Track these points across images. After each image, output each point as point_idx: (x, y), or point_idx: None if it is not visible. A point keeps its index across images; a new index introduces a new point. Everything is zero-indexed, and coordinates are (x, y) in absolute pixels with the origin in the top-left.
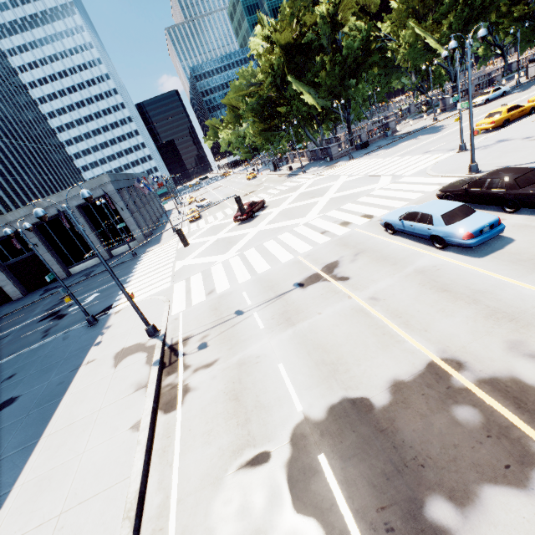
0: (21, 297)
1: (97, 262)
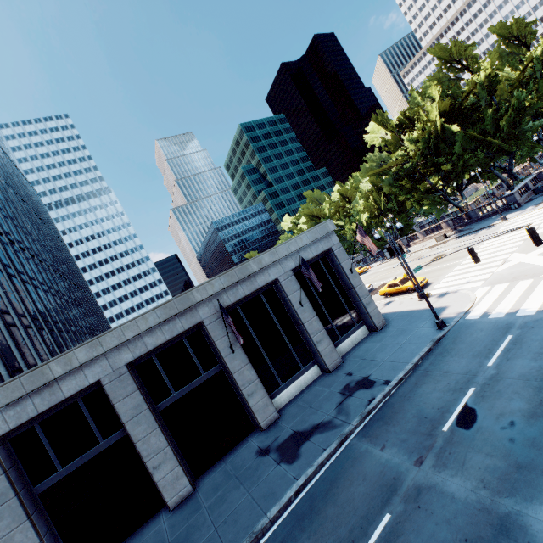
0: (187, 493)
1: (314, 377)
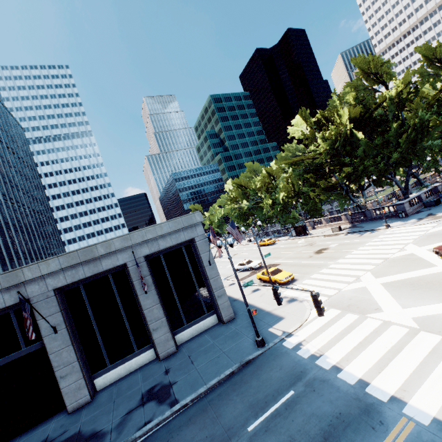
0: None
1: (147, 360)
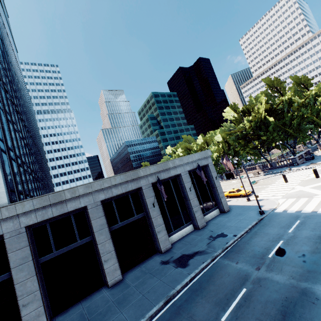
0: (119, 279)
1: (190, 230)
